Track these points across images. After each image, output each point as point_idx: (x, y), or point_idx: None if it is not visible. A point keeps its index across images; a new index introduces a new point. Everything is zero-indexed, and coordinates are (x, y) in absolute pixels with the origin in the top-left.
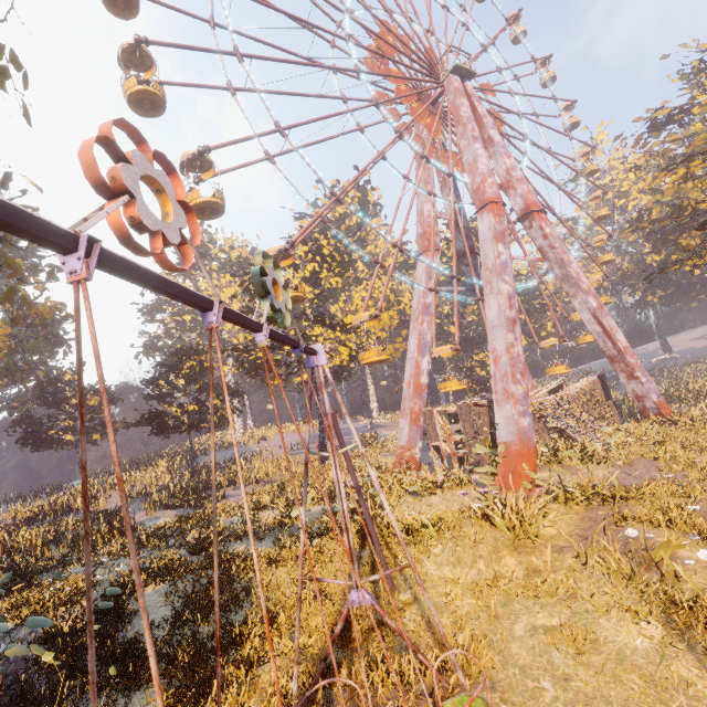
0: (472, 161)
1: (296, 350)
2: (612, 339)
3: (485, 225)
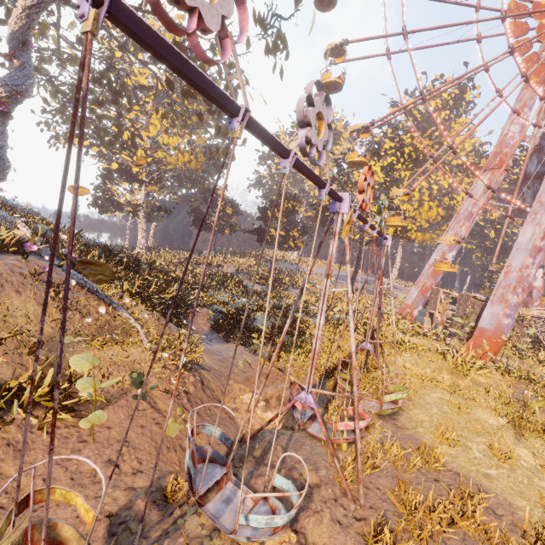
0: None
1: (380, 237)
2: None
3: None
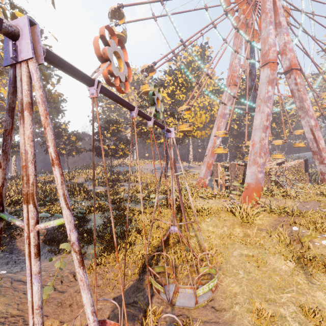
0: (265, 37)
1: (163, 130)
2: (317, 143)
3: (264, 75)
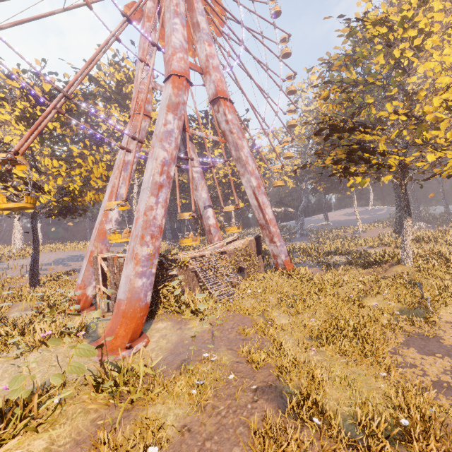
0: (169, 34)
1: None
2: (263, 212)
3: (165, 95)
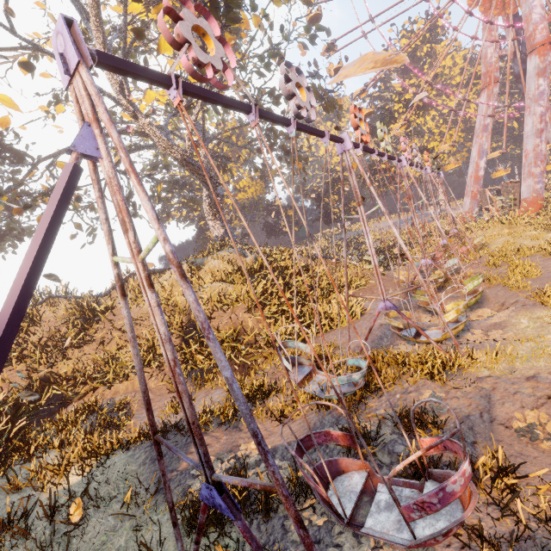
0: (527, 13)
1: (438, 175)
2: None
3: (531, 66)
